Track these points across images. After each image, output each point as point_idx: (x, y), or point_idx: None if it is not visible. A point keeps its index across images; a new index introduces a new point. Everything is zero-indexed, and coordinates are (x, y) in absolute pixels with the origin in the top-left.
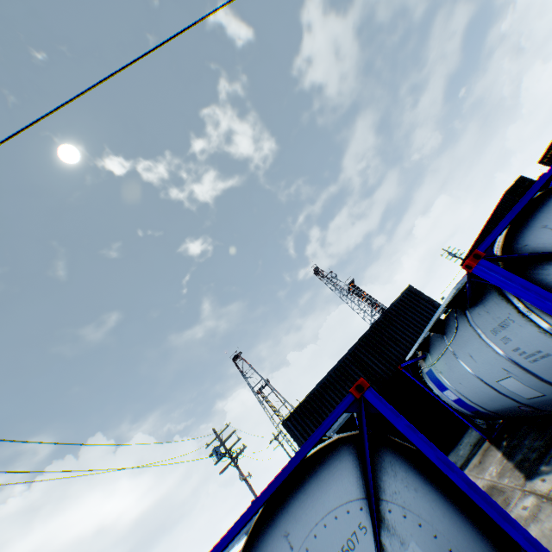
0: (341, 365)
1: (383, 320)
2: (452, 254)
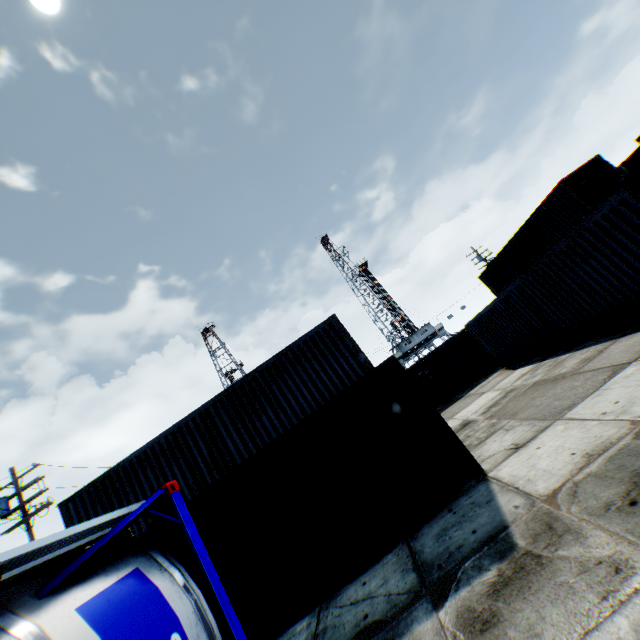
0: (182, 428)
1: (271, 367)
2: (480, 258)
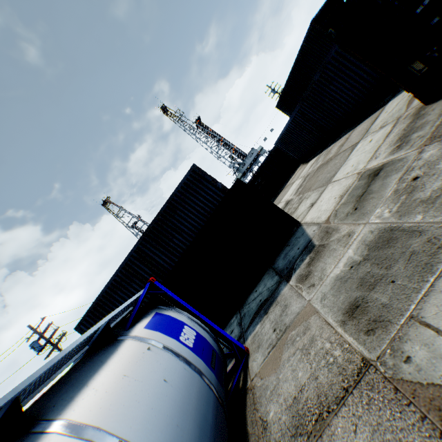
0: (128, 263)
1: (167, 209)
2: (274, 92)
